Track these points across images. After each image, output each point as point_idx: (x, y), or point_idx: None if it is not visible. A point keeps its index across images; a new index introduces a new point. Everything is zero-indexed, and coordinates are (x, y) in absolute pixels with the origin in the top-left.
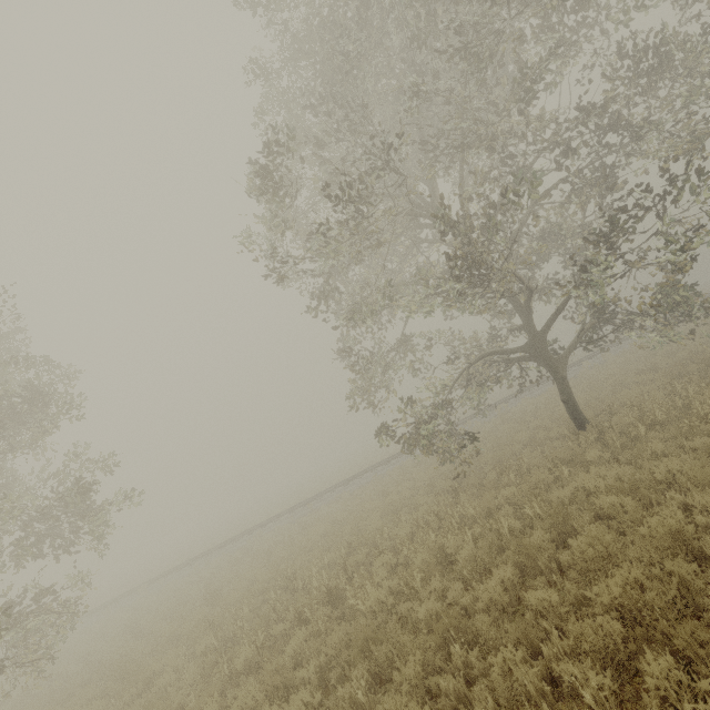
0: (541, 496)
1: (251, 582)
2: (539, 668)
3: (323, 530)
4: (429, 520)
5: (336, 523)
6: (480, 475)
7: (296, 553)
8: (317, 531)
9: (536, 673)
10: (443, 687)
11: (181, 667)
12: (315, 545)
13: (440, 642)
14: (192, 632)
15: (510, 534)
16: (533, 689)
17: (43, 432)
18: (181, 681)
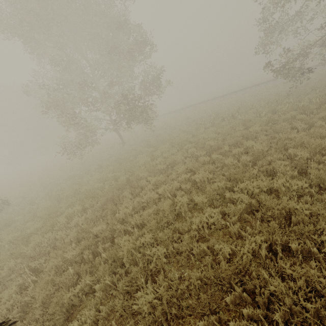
0: (323, 96)
1: (200, 116)
2: (290, 126)
3: (226, 106)
4: (273, 102)
5: (232, 104)
6: (303, 91)
7: (217, 110)
8: (224, 105)
9: (289, 127)
10: (264, 128)
11: (187, 128)
12: (223, 109)
13: (266, 123)
14: (186, 123)
15: (302, 107)
16: (286, 128)
17: (147, 55)
18: (189, 129)
